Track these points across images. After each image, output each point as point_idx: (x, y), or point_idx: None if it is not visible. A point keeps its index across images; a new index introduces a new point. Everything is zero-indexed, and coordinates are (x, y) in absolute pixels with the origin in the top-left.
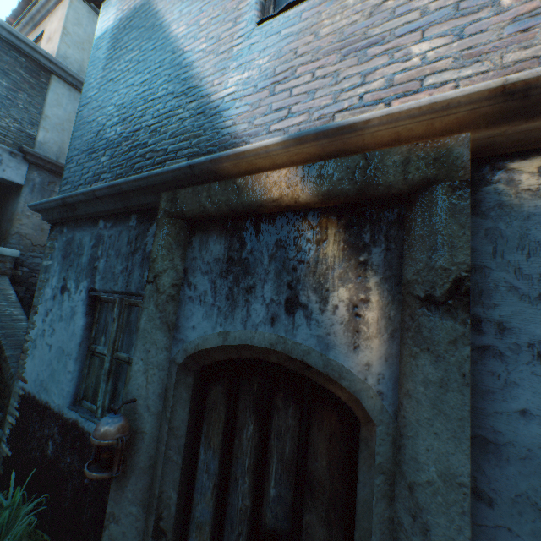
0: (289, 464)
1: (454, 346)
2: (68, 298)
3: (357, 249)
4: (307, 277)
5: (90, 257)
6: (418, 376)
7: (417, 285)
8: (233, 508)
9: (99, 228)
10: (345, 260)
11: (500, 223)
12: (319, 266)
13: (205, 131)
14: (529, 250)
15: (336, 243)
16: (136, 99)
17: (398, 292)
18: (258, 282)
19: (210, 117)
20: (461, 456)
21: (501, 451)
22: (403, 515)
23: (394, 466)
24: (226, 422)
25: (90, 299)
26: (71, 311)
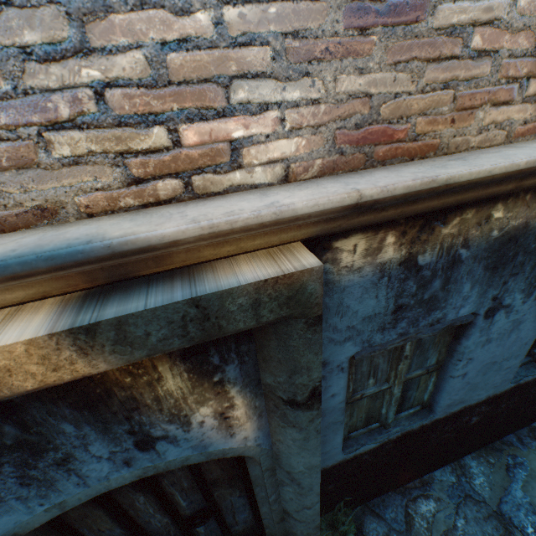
0: (191, 487)
1: (312, 421)
2: None
3: (207, 373)
4: (153, 417)
5: None
6: (288, 436)
7: (279, 390)
8: (155, 529)
9: None
10: (197, 386)
11: (326, 298)
12: (165, 402)
13: None
14: (342, 313)
15: (177, 376)
16: None
17: (260, 389)
18: (73, 450)
19: None
20: (317, 458)
21: (322, 414)
22: (284, 478)
23: (274, 464)
24: (109, 513)
25: None
26: None
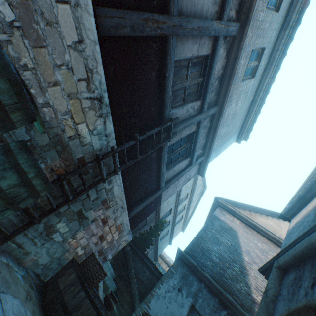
0: None
1: None
2: (181, 296)
3: None
4: None
5: (195, 291)
6: None
7: None
8: None
9: (201, 285)
10: None
11: None
12: None
13: (248, 301)
14: None
15: None
16: (226, 258)
17: None
18: None
19: (250, 298)
20: None
21: None
22: None
23: None
24: None
25: (190, 306)
26: (181, 303)
